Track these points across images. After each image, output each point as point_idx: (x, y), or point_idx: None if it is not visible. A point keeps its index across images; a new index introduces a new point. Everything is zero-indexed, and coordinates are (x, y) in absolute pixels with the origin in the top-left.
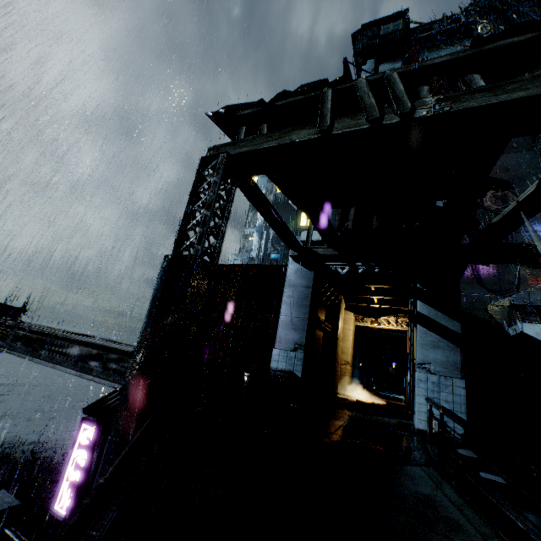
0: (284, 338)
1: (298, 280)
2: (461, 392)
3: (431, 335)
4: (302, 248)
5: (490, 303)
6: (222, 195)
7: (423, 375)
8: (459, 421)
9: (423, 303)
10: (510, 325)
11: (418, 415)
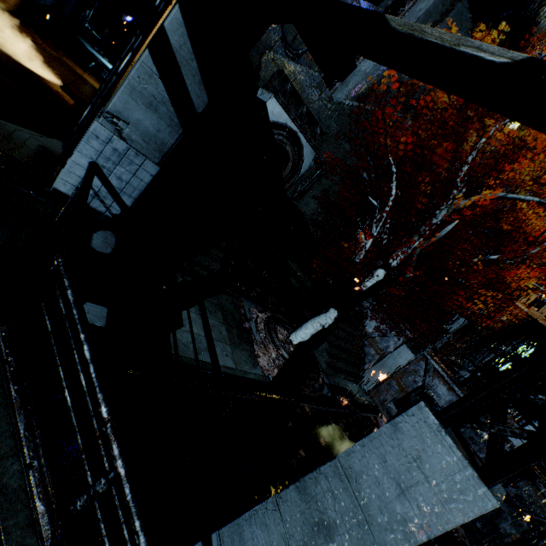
0: None
1: None
2: (146, 179)
3: (158, 86)
4: None
5: (272, 48)
6: None
7: (105, 133)
8: (69, 303)
9: (184, 23)
10: (265, 88)
11: (66, 175)
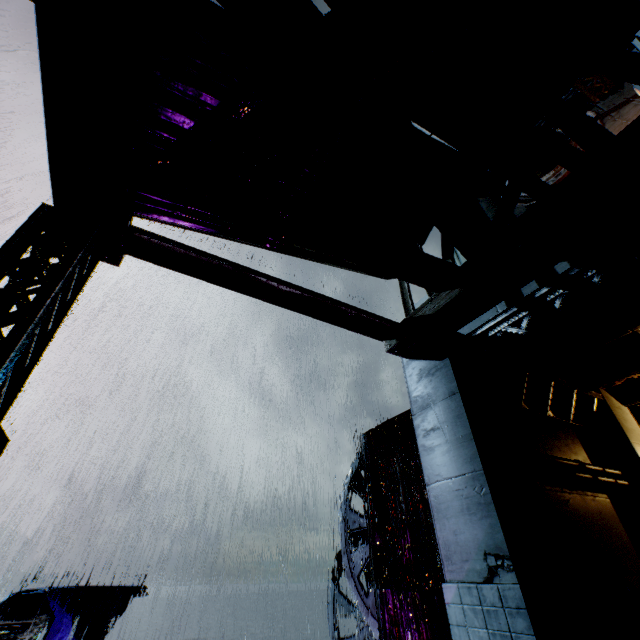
0: (454, 544)
1: (428, 389)
2: None
3: None
4: (398, 326)
5: None
6: (74, 277)
7: None
8: None
9: None
10: None
11: None
